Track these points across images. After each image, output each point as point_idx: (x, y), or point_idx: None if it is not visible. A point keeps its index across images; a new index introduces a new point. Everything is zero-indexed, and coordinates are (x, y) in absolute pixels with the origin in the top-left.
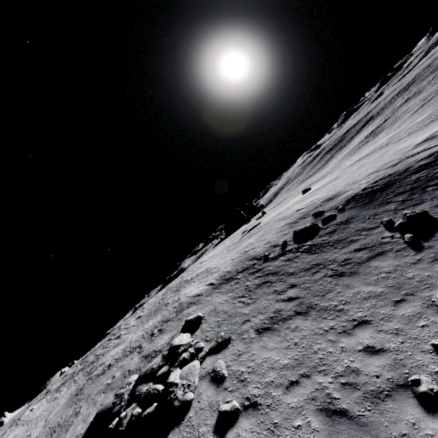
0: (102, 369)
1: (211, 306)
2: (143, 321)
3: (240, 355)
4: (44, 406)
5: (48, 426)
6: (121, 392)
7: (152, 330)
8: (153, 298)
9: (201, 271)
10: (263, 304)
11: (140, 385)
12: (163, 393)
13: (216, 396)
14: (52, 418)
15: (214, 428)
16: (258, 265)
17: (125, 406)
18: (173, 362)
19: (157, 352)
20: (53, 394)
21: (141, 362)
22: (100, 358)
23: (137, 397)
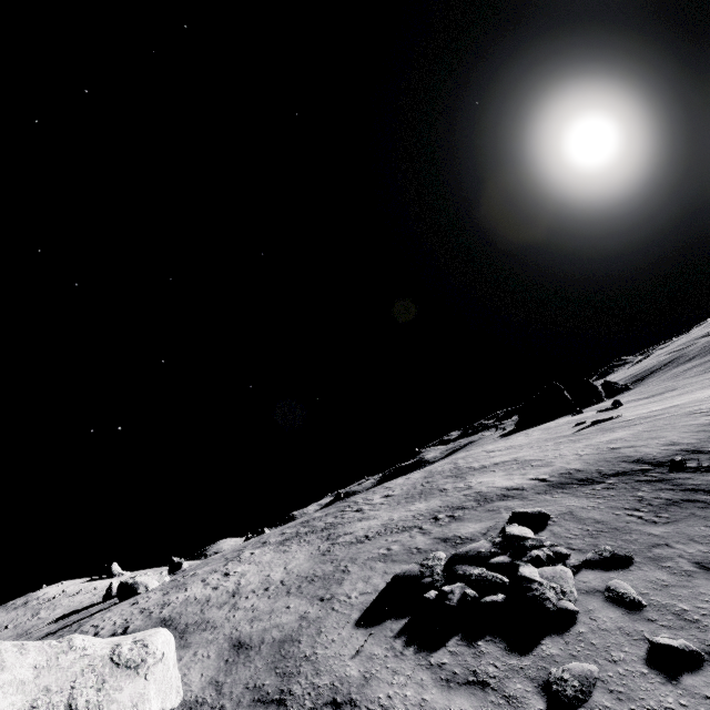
0: (356, 538)
1: (560, 507)
2: (400, 501)
3: (667, 586)
4: (273, 554)
5: (294, 573)
6: (429, 563)
7: (432, 514)
8: (402, 479)
9: (502, 460)
10: (697, 531)
11: (462, 565)
12: (512, 588)
13: (631, 623)
14: (294, 568)
15: (646, 660)
16: (657, 473)
17: (442, 582)
18: (517, 555)
19: (464, 538)
20: (278, 546)
21: (436, 543)
22: (339, 526)
23: (462, 577)
